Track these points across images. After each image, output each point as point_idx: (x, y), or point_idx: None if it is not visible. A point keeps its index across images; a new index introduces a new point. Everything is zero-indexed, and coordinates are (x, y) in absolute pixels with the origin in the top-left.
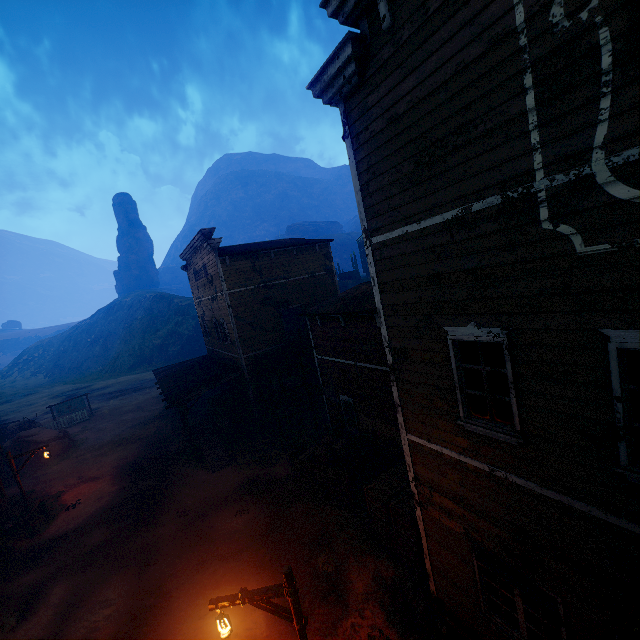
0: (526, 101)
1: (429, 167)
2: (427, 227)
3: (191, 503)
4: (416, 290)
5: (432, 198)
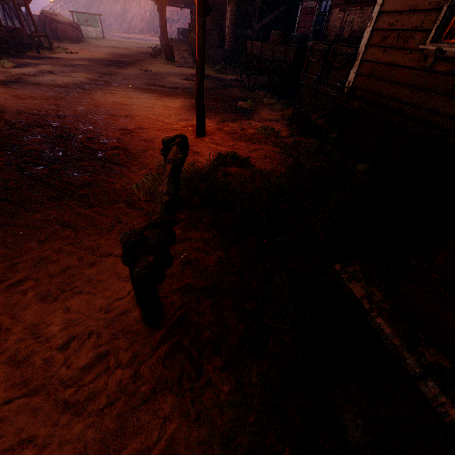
0: None
1: None
2: None
3: (153, 70)
4: None
5: None
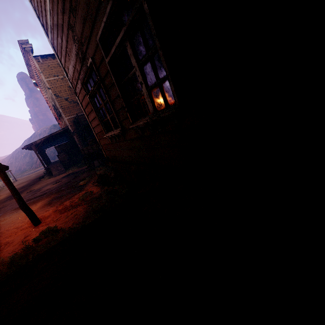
0: None
1: None
2: None
3: (36, 188)
4: None
5: None
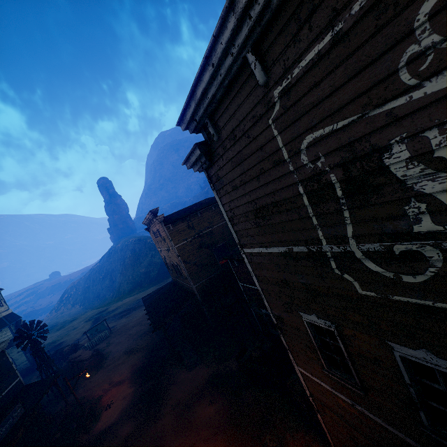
0: (303, 200)
1: (263, 219)
2: (272, 252)
3: (179, 397)
4: (277, 285)
5: (270, 236)
